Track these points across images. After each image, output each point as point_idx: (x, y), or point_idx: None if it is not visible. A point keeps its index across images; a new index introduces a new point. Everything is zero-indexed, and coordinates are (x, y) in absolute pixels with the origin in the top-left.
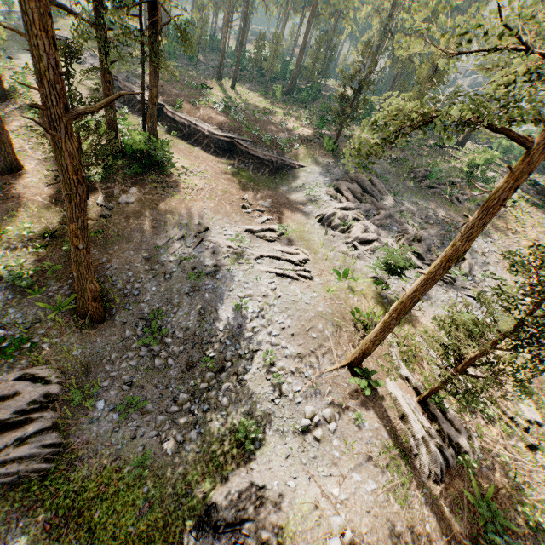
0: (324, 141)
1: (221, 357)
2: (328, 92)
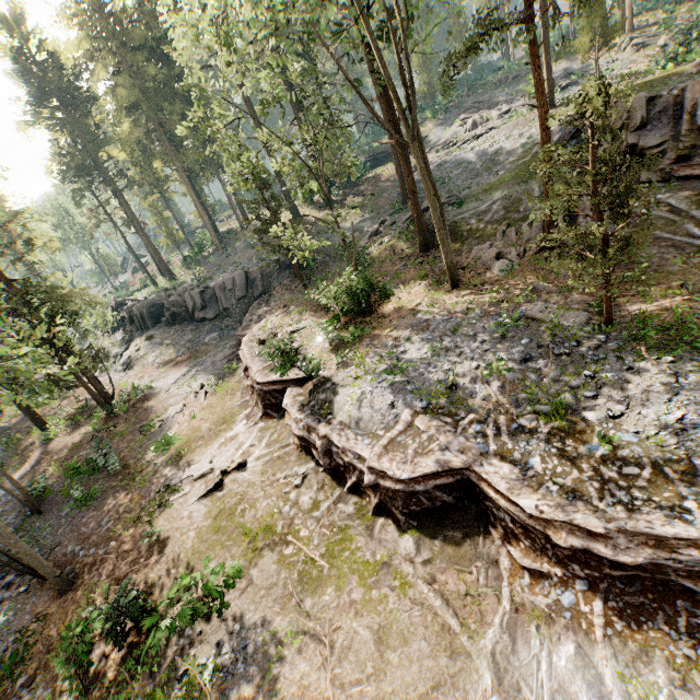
0: (426, 115)
1: (487, 161)
2: None
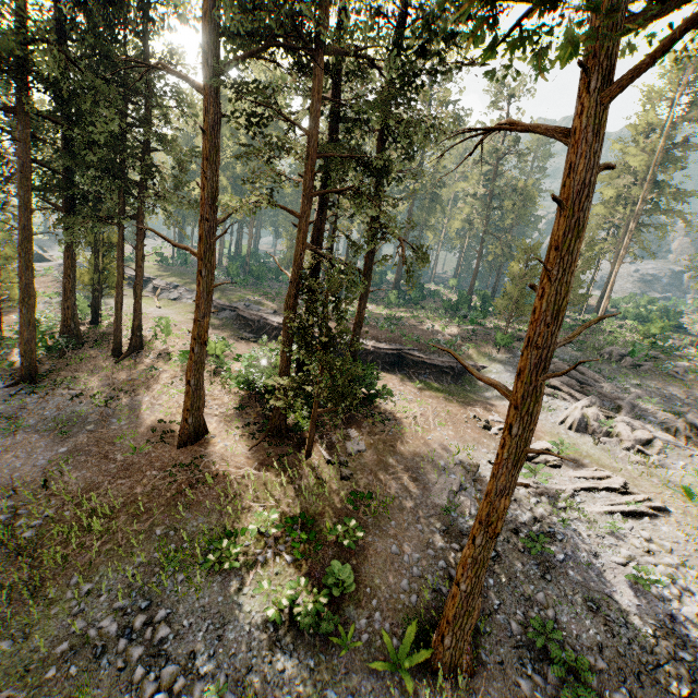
0: (496, 337)
1: None
2: (427, 290)
